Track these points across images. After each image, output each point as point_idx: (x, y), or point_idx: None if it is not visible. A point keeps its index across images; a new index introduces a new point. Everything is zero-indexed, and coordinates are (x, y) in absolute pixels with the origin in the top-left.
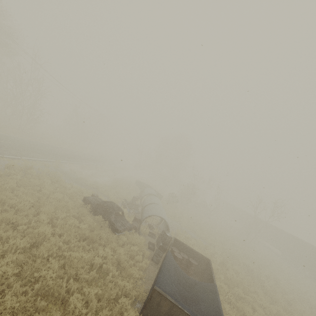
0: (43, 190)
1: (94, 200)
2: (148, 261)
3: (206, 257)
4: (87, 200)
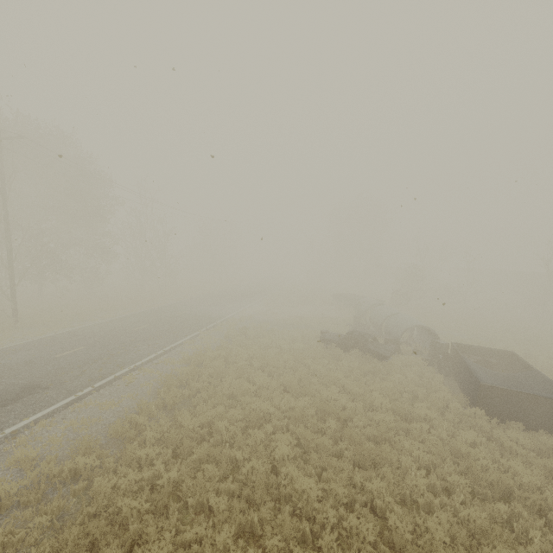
0: (282, 345)
1: (333, 337)
2: (441, 375)
3: (506, 351)
4: (326, 339)
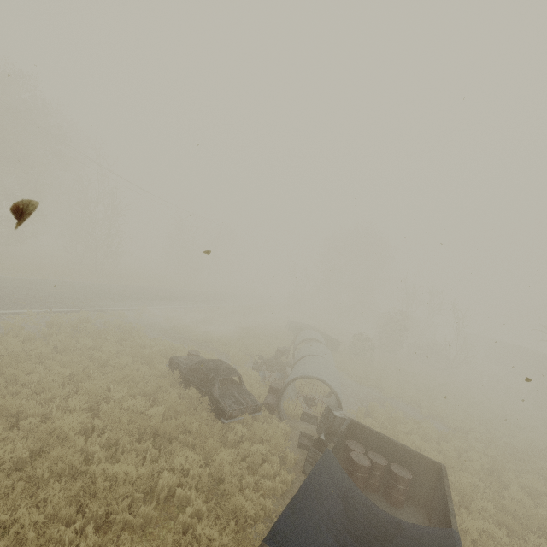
0: (95, 354)
1: (187, 362)
2: (289, 476)
3: (433, 461)
4: (175, 362)
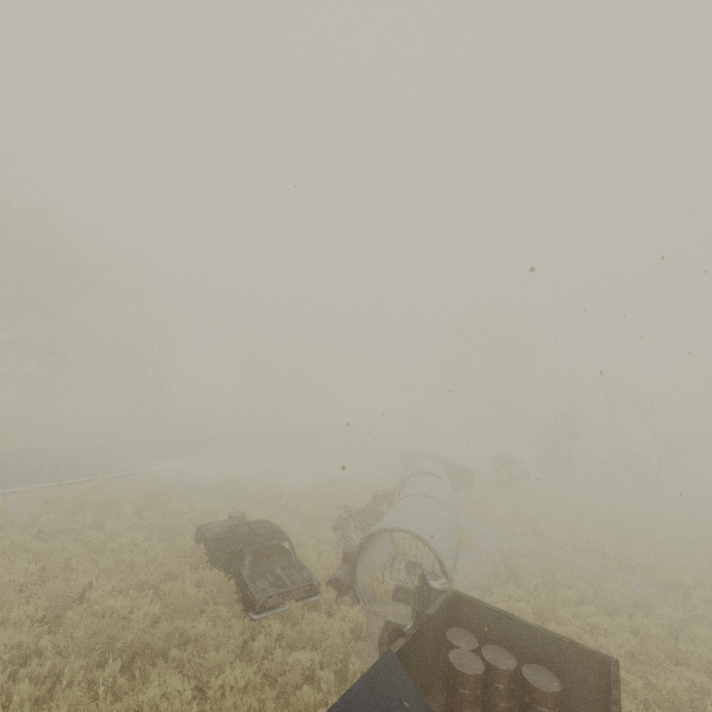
0: (90, 534)
1: (219, 529)
2: None
3: (595, 653)
4: (201, 532)
